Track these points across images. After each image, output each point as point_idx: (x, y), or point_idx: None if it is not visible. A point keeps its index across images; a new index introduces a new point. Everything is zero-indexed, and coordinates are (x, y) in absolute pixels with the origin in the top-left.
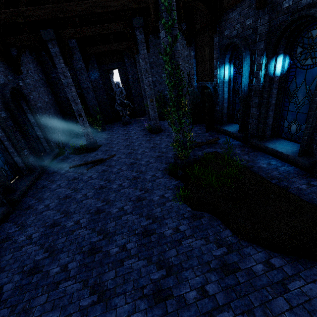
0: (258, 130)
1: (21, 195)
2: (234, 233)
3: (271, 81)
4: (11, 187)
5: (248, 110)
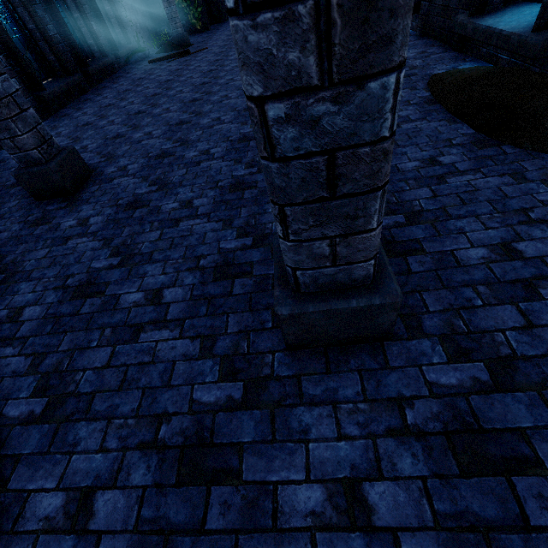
0: None
1: (95, 72)
2: None
3: None
4: (83, 59)
5: None
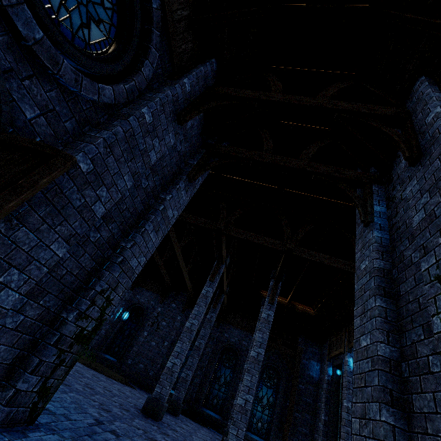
0: (99, 345)
1: None
2: (105, 375)
3: (120, 320)
4: None
5: (99, 330)
